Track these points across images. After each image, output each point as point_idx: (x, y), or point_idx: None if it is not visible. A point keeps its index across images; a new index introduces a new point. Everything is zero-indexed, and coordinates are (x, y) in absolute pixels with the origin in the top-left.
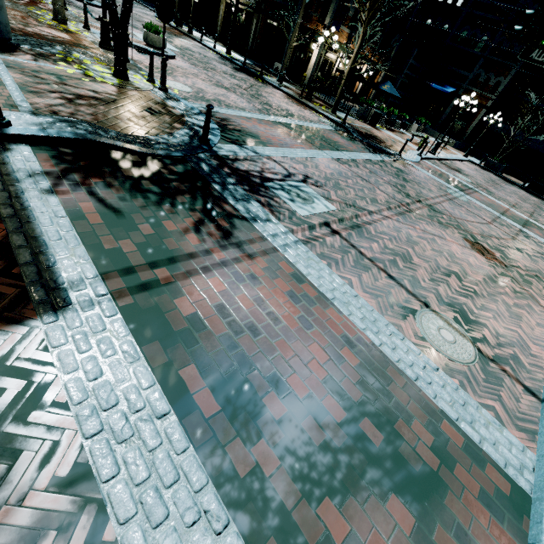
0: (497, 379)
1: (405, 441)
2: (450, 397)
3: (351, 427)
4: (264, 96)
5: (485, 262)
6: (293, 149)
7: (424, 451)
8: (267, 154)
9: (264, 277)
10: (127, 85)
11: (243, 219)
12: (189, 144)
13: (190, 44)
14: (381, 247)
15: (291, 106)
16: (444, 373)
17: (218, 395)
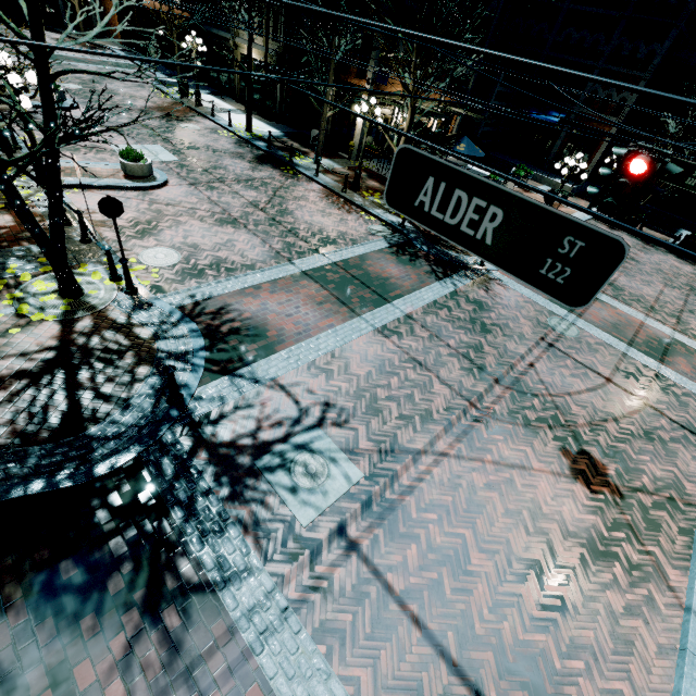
0: None
1: None
2: None
3: None
4: (291, 211)
5: (589, 502)
6: (316, 337)
7: None
8: (272, 374)
9: None
10: (77, 309)
11: (207, 591)
12: (152, 415)
13: (197, 131)
14: (421, 552)
15: (328, 217)
16: None
17: None
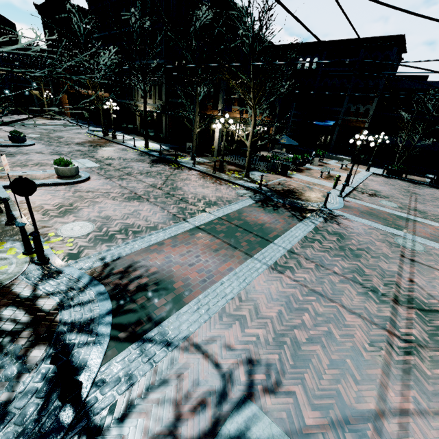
0: None
1: None
2: None
3: None
4: (180, 187)
5: None
6: (219, 282)
7: None
8: (184, 332)
9: None
10: None
11: None
12: (35, 427)
13: (113, 150)
14: None
15: (207, 188)
16: None
17: None
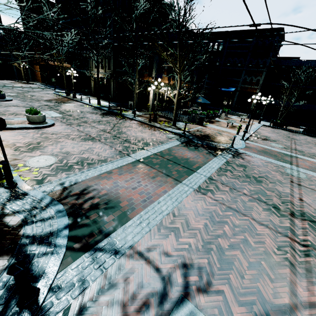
0: None
1: None
2: None
3: None
4: (124, 132)
5: None
6: (157, 201)
7: None
8: (129, 242)
9: None
10: None
11: None
12: None
13: (73, 106)
14: None
15: (144, 133)
16: None
17: None
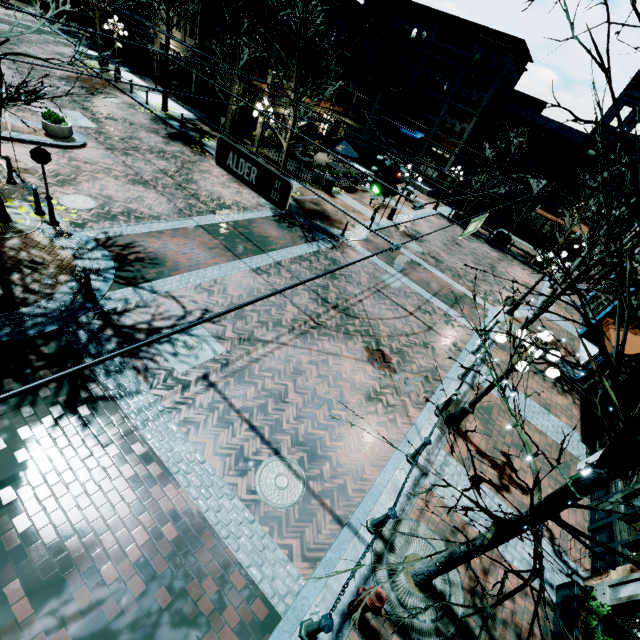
0: (311, 515)
1: (191, 598)
2: (253, 546)
3: (146, 598)
4: (195, 181)
5: (374, 375)
6: (204, 269)
7: (204, 602)
8: (167, 289)
9: (112, 467)
10: (7, 231)
11: (109, 399)
12: (71, 305)
13: (115, 104)
14: (257, 391)
15: (227, 189)
16: (259, 523)
17: (34, 601)
